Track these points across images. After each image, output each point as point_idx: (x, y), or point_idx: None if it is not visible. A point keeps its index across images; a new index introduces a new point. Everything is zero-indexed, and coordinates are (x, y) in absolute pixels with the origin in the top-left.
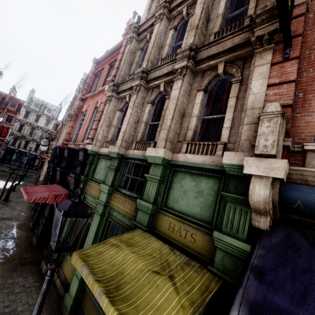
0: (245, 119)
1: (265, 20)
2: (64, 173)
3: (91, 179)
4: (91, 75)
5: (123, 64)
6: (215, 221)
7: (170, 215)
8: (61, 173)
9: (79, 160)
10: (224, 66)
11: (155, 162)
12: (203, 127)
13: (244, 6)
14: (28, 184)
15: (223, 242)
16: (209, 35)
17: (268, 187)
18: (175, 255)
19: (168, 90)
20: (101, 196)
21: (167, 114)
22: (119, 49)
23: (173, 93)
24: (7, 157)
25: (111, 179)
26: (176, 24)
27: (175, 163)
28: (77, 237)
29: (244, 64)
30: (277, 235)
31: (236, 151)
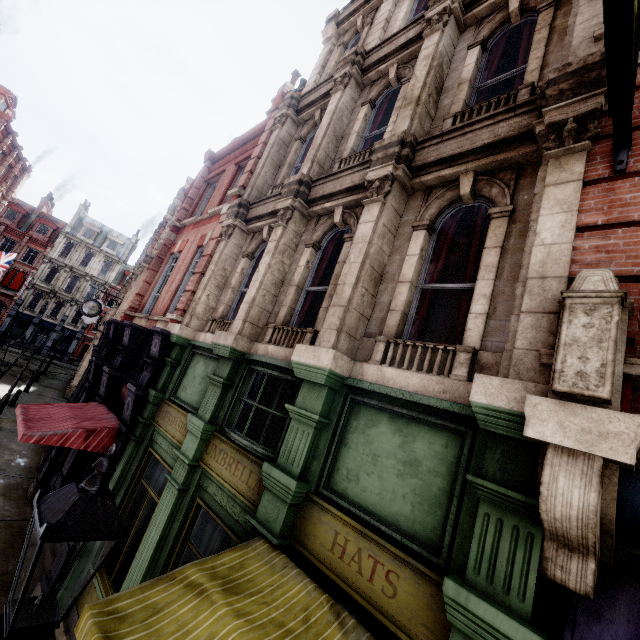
0: (526, 301)
1: (567, 92)
2: (118, 378)
3: (171, 399)
4: (198, 183)
5: (262, 165)
6: (449, 546)
7: (338, 514)
8: (110, 378)
9: (151, 354)
10: (474, 181)
11: (312, 379)
12: (422, 307)
13: (516, 68)
14: (46, 393)
15: (469, 615)
16: (443, 117)
17: (593, 483)
18: (343, 631)
19: (351, 222)
20: (186, 442)
21: (344, 273)
22: (258, 137)
23: (362, 229)
24: (14, 332)
25: (212, 405)
26: (375, 95)
27: (358, 386)
28: (79, 595)
29: (519, 180)
30: (617, 613)
31: (504, 375)
